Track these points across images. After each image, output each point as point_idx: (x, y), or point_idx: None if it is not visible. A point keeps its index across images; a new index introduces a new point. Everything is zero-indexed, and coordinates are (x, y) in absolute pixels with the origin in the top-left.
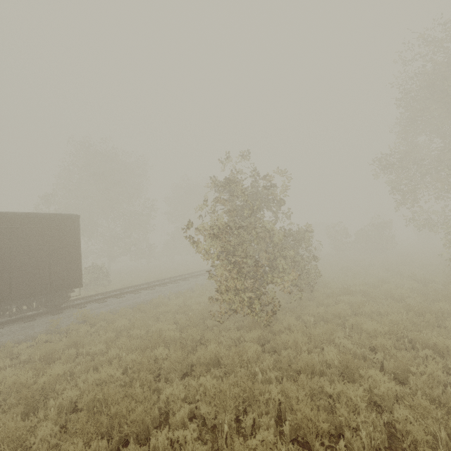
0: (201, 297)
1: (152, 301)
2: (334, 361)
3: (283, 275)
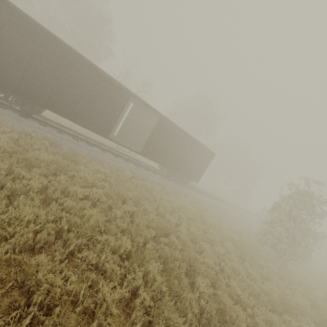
0: (236, 220)
1: (217, 207)
2: (318, 297)
3: (301, 249)
